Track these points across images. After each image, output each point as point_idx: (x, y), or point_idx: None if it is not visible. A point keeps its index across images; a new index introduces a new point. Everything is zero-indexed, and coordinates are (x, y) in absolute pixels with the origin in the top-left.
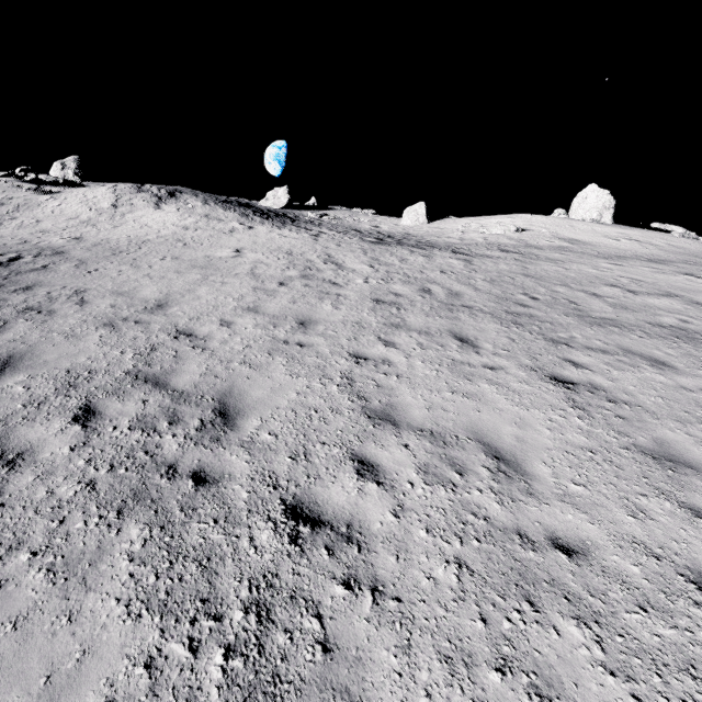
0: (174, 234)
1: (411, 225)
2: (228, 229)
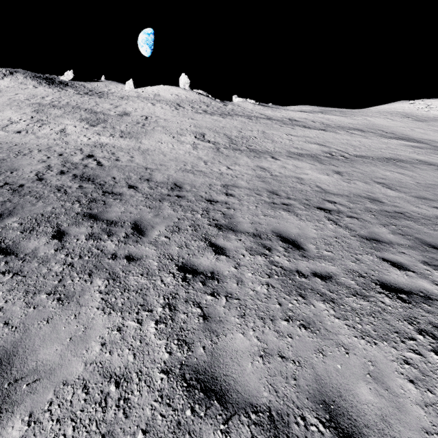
0: (1, 89)
1: (128, 90)
2: (25, 88)
